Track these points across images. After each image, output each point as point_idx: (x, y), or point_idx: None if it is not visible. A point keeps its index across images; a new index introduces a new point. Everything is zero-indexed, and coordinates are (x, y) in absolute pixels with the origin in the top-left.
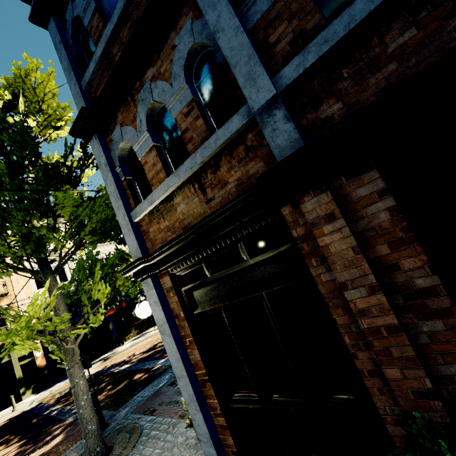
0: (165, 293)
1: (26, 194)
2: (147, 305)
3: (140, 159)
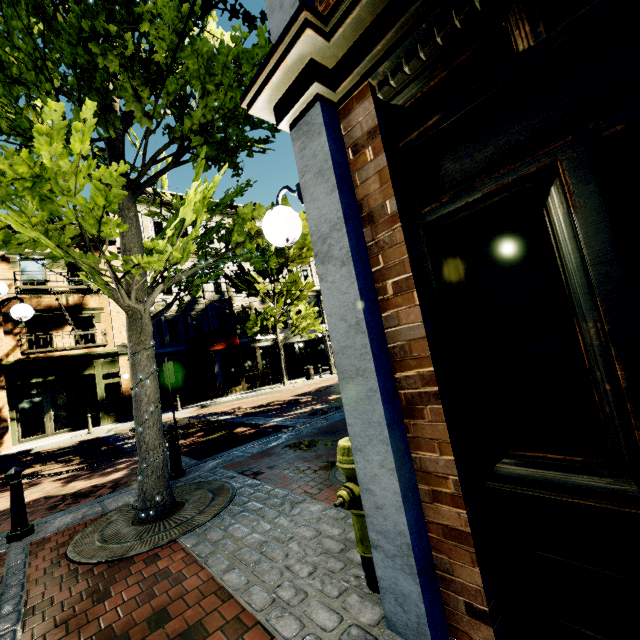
0: (349, 157)
1: None
2: (292, 212)
3: None
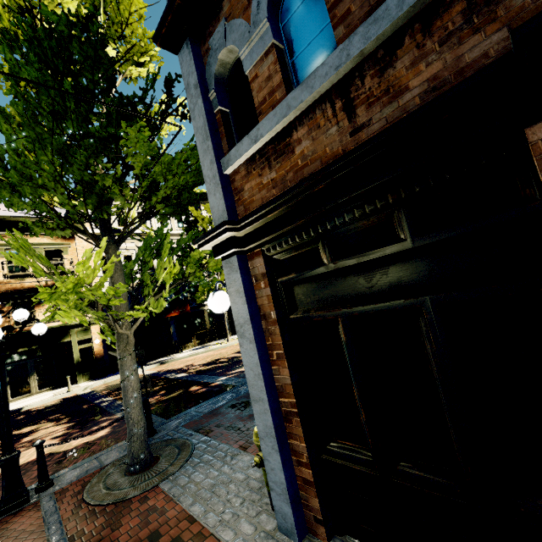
0: (253, 281)
1: (92, 129)
2: (225, 296)
3: (247, 72)
